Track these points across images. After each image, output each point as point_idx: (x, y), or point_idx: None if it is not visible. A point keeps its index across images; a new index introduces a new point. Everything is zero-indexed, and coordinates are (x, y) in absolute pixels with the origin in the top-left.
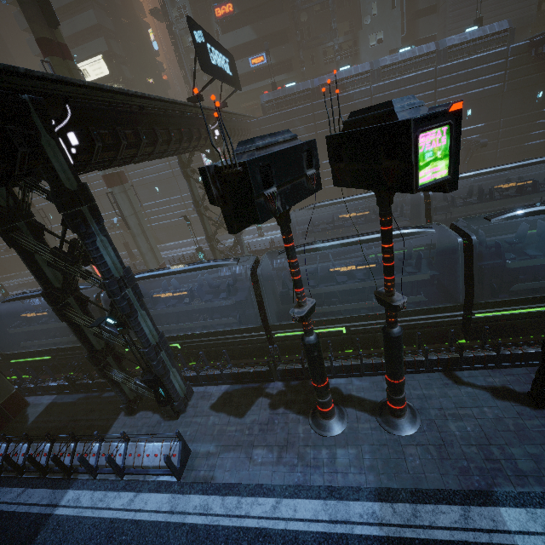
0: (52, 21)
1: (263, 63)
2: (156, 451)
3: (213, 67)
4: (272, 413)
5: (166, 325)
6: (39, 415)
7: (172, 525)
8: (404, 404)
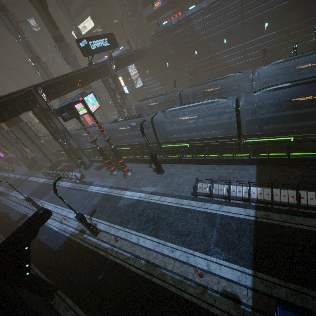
0: (56, 28)
1: (159, 6)
2: (77, 175)
3: (93, 51)
4: (105, 170)
5: (88, 144)
6: (63, 167)
7: (74, 188)
8: (125, 169)
